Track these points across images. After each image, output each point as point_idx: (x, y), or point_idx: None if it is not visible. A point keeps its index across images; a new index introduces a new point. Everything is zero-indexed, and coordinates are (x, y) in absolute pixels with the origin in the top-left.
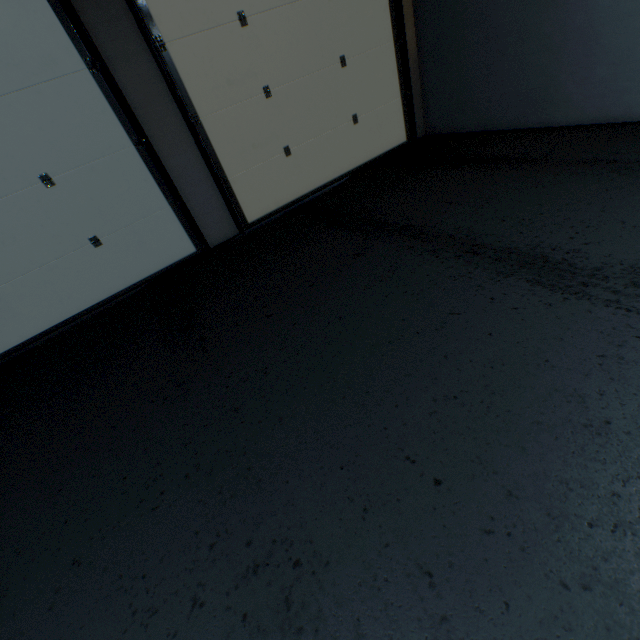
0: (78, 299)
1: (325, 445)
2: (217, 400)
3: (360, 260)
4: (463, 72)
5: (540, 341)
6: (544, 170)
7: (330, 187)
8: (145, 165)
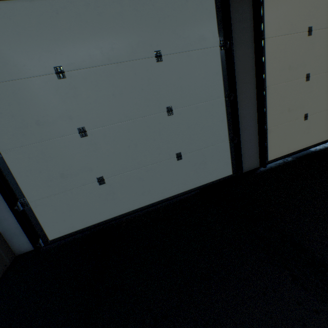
0: (152, 194)
1: None
2: None
3: None
4: None
5: None
6: None
7: (324, 145)
8: (225, 111)
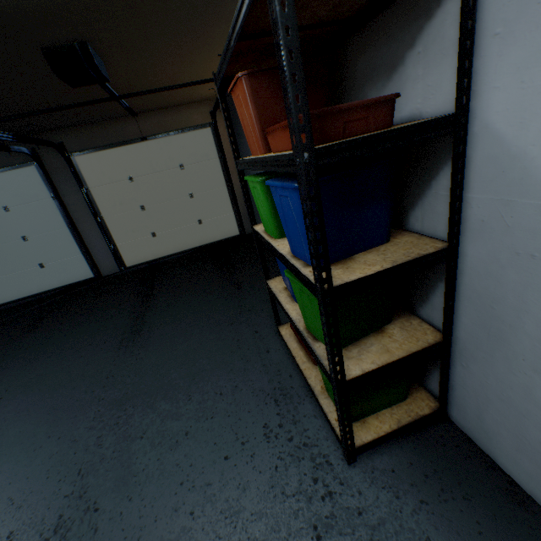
0: (28, 290)
1: (1, 379)
2: (5, 354)
3: (116, 307)
4: (255, 209)
5: (84, 363)
6: (224, 281)
7: (181, 254)
8: (72, 235)
